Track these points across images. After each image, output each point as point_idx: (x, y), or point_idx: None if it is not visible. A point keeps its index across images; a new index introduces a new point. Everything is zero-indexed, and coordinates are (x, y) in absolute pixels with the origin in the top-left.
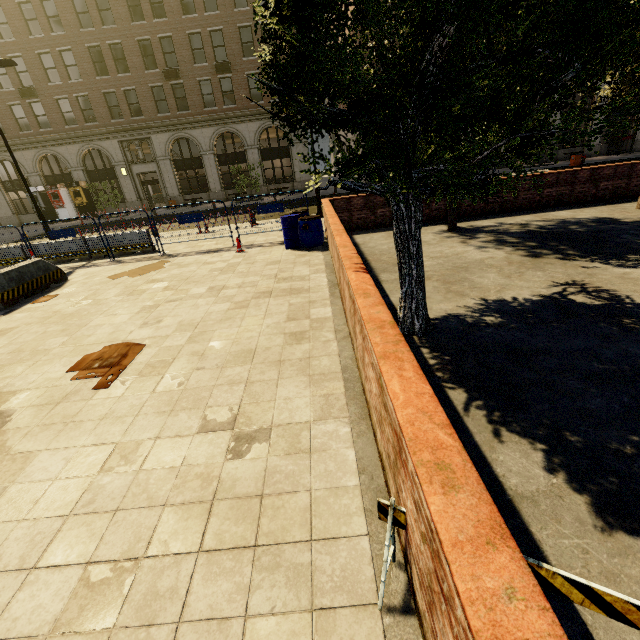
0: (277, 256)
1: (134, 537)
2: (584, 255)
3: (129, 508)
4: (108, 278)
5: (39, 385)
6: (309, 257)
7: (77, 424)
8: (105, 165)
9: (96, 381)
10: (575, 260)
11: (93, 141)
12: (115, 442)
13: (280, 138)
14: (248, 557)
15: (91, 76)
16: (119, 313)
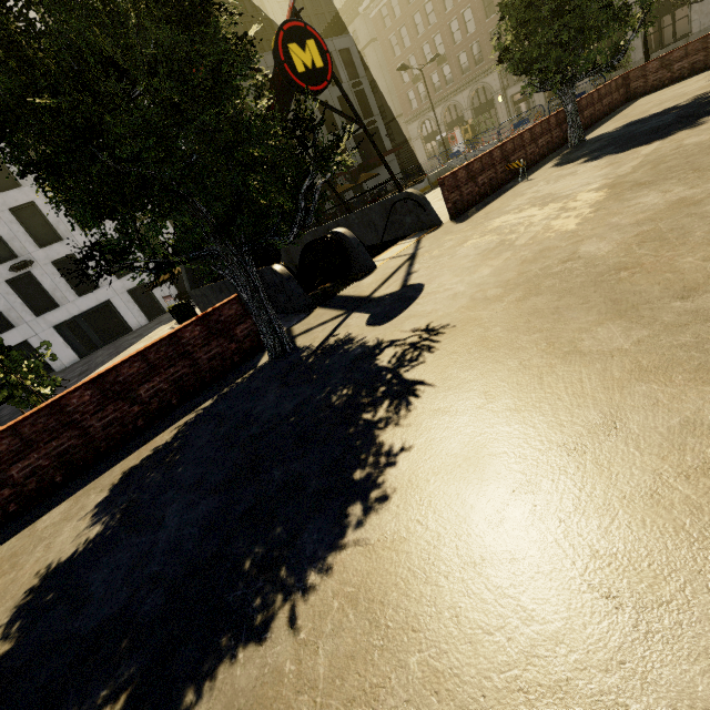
0: None
1: None
2: None
3: None
4: None
5: None
6: None
7: None
8: (486, 99)
9: None
10: None
11: (479, 81)
12: None
13: None
14: None
15: (482, 22)
16: None
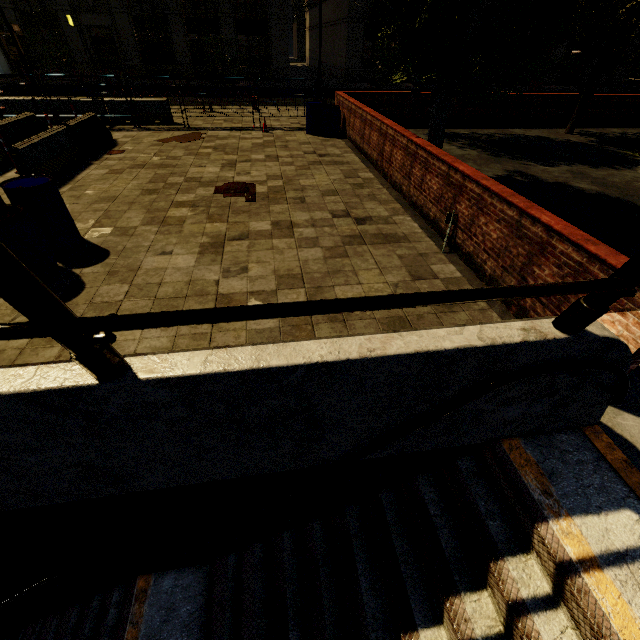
0: (304, 139)
1: (334, 242)
2: (525, 158)
3: (323, 236)
4: (157, 142)
5: (202, 199)
6: (333, 142)
7: (256, 214)
8: (43, 7)
9: (242, 199)
10: (520, 160)
11: None
12: (289, 220)
13: (241, 4)
14: (388, 245)
15: None
16: (207, 166)
